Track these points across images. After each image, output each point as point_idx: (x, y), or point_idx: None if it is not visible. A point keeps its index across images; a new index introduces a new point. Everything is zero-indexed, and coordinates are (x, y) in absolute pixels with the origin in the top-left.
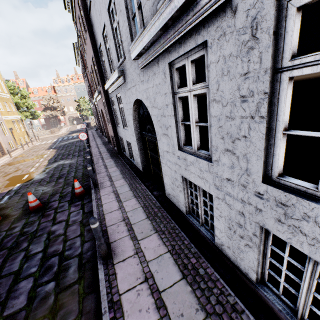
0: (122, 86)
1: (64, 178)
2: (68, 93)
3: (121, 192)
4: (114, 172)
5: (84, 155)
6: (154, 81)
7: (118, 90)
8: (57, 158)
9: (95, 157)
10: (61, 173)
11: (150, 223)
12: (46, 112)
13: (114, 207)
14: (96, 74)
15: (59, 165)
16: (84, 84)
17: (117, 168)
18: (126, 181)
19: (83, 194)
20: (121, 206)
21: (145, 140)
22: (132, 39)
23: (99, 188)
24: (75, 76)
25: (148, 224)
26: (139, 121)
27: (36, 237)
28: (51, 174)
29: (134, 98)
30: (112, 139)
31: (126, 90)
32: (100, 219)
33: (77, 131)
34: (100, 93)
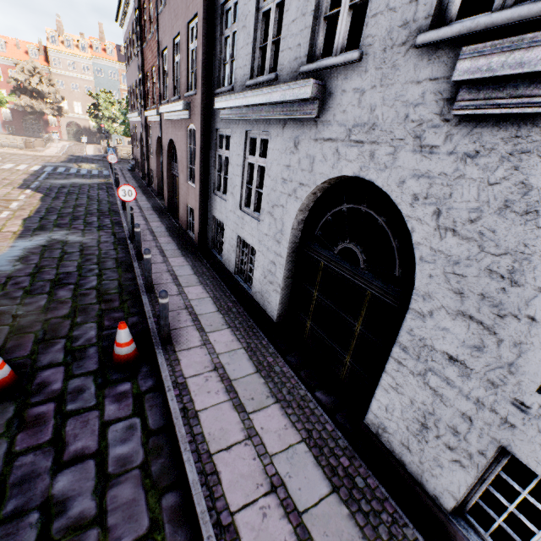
0: (293, 123)
1: (71, 289)
2: (76, 72)
3: (235, 374)
4: (200, 302)
5: (113, 230)
6: (522, 172)
7: (266, 124)
8: (45, 219)
9: (143, 244)
10: (62, 269)
11: (349, 515)
12: (18, 98)
13: (233, 429)
14: (189, 61)
15: (54, 242)
16: (116, 65)
17: (205, 290)
18: (237, 338)
19: (135, 358)
20: (251, 428)
21: (315, 265)
22: (435, 14)
23: (176, 349)
24: (99, 42)
25: (345, 519)
26: (308, 217)
27: (1, 521)
28: (34, 265)
29: (343, 171)
30: (187, 212)
31: (309, 138)
32: (204, 473)
33: (87, 159)
34: (188, 108)
